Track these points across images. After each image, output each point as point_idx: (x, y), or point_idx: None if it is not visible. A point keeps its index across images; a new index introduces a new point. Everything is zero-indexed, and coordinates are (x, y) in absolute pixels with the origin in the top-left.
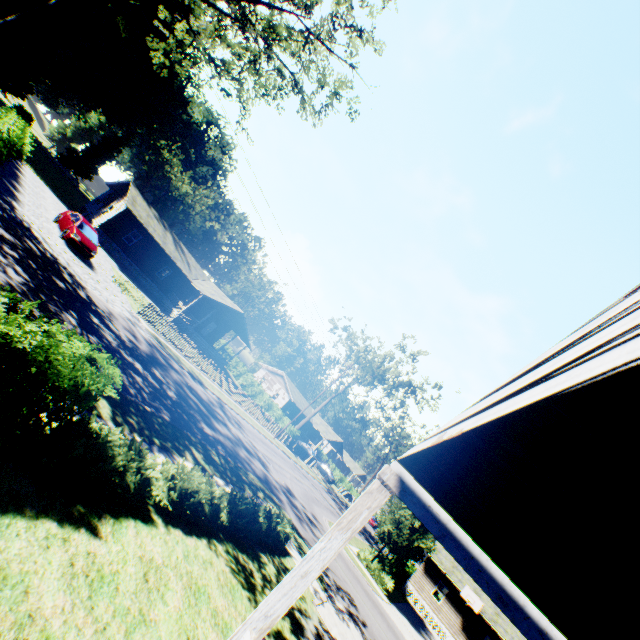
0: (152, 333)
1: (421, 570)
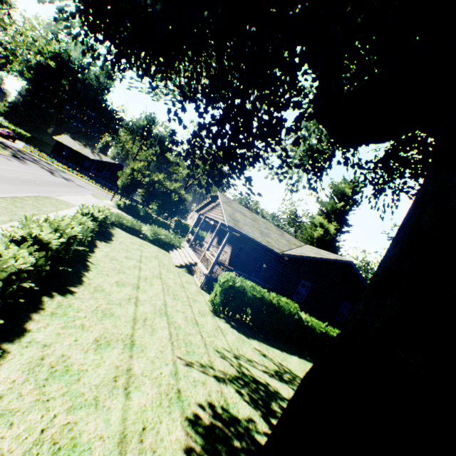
0: (23, 150)
1: (209, 232)
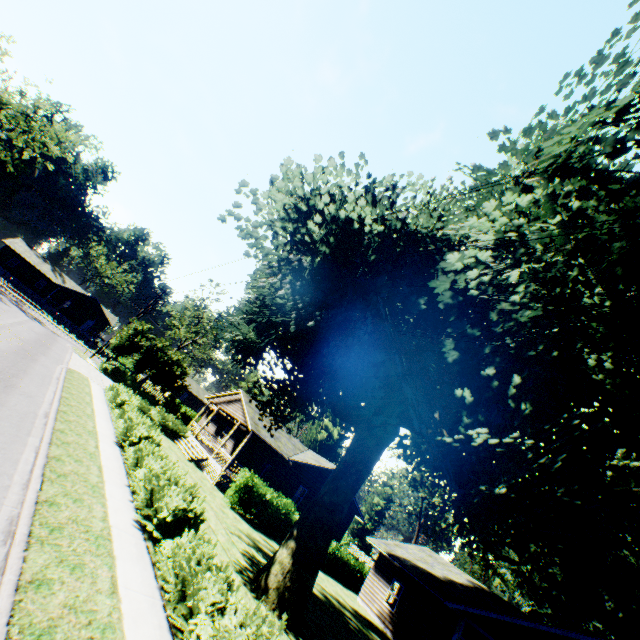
0: None
1: (205, 416)
